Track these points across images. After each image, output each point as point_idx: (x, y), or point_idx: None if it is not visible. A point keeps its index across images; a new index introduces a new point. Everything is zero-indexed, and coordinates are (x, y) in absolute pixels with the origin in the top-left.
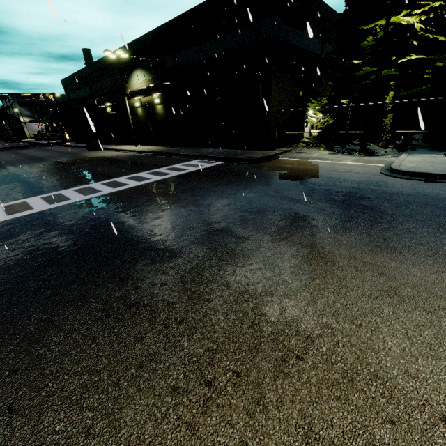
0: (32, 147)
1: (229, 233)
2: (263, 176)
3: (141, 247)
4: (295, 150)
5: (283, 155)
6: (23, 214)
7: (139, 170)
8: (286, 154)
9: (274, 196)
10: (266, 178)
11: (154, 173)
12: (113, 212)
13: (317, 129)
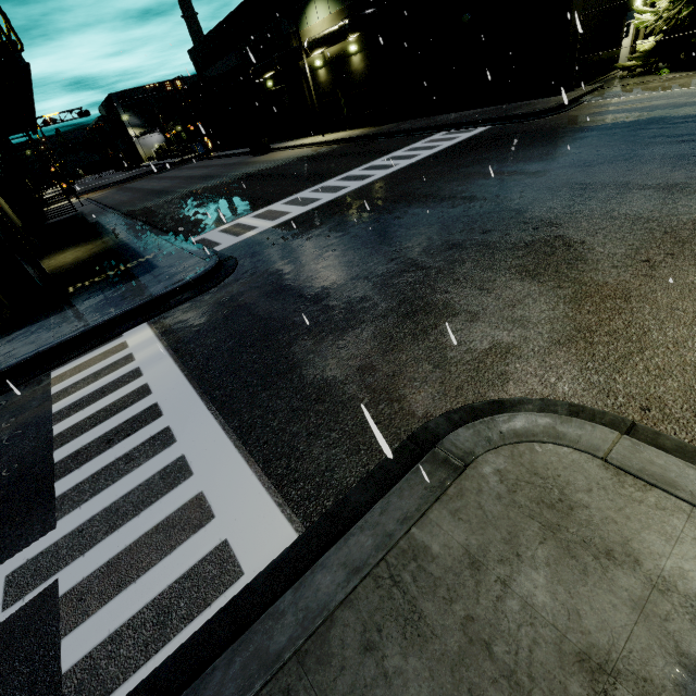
0: (170, 168)
1: (577, 187)
2: (576, 129)
3: (473, 214)
4: (609, 84)
5: (592, 97)
6: (288, 217)
7: (367, 160)
8: (594, 94)
9: (614, 145)
10: (583, 130)
11: (394, 158)
12: (396, 198)
13: (646, 38)
